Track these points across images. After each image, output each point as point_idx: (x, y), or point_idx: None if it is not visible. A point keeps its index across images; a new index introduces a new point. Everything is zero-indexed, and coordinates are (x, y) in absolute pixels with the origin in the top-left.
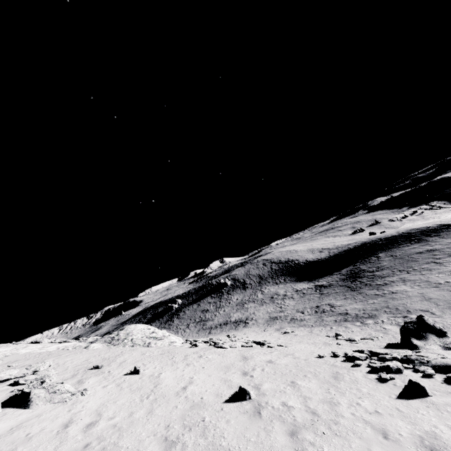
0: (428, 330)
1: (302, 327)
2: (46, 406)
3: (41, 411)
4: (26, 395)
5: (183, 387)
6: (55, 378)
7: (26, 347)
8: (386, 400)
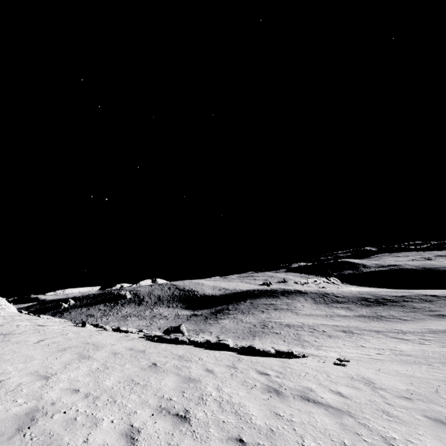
0: (177, 332)
1: None
2: None
3: None
4: None
5: None
6: None
7: None
8: (63, 325)
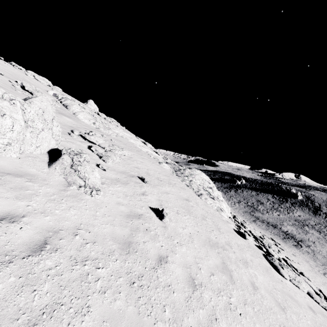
0: None
1: None
2: (58, 176)
3: (45, 177)
4: (60, 155)
5: None
6: (110, 163)
7: (135, 140)
8: None
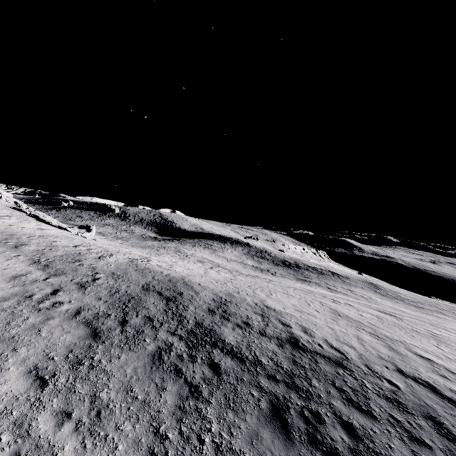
0: (87, 229)
1: None
2: None
3: None
4: None
5: None
6: None
7: None
8: None
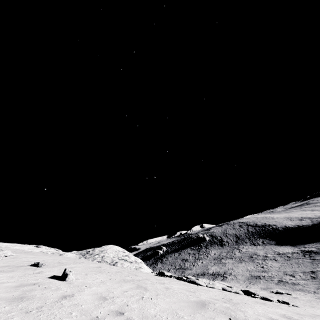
0: None
1: (299, 291)
2: None
3: None
4: None
5: (95, 318)
6: None
7: (22, 246)
8: None
